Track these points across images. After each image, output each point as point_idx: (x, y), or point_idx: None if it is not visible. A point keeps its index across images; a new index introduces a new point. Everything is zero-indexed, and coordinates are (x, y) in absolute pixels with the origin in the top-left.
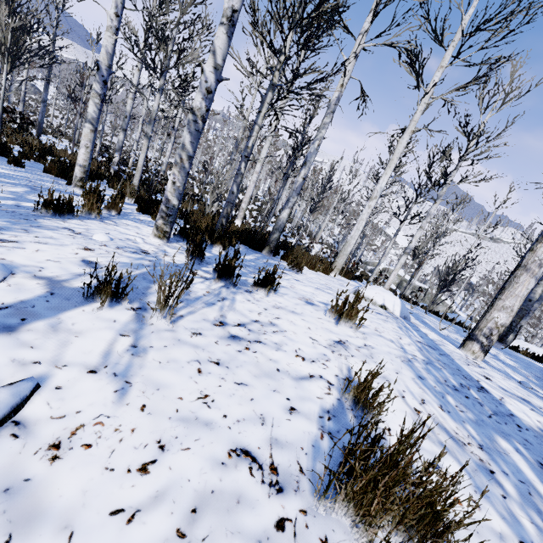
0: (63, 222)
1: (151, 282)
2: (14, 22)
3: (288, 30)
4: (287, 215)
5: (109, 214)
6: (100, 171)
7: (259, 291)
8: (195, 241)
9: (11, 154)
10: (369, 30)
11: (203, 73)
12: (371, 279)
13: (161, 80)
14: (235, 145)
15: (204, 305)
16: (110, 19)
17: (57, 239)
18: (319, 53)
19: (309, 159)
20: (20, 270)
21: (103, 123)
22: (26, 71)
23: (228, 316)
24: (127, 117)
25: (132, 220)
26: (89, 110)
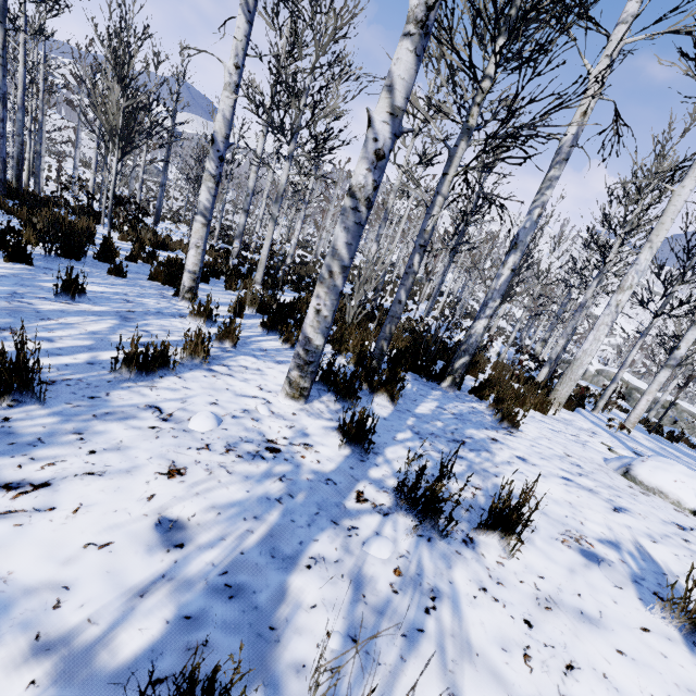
0: (149, 390)
1: (286, 563)
2: (126, 101)
3: (508, 34)
4: (482, 328)
5: (221, 347)
6: (217, 266)
7: (487, 536)
8: (348, 395)
9: (118, 257)
10: (637, 13)
11: (370, 126)
12: (600, 404)
13: (291, 144)
14: (384, 216)
15: (404, 647)
16: (229, 73)
17: (126, 450)
18: (564, 62)
19: (522, 239)
20: (12, 617)
21: (223, 202)
22: (144, 155)
23: (467, 694)
24: (249, 195)
25: (253, 353)
26: (201, 198)
